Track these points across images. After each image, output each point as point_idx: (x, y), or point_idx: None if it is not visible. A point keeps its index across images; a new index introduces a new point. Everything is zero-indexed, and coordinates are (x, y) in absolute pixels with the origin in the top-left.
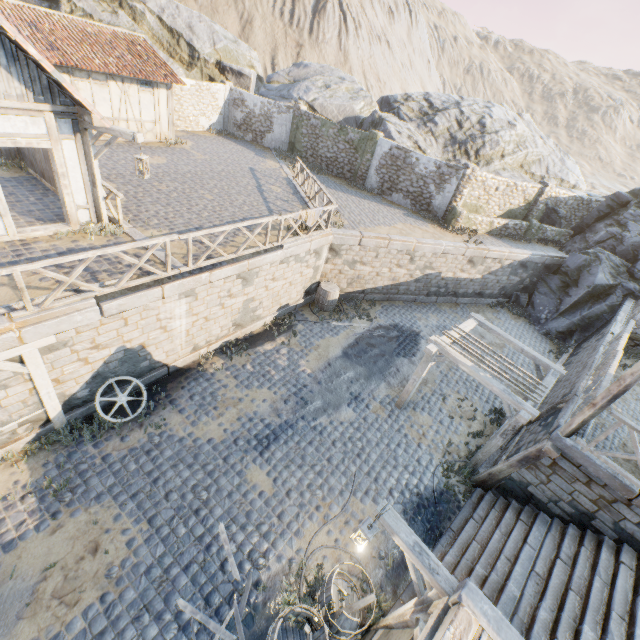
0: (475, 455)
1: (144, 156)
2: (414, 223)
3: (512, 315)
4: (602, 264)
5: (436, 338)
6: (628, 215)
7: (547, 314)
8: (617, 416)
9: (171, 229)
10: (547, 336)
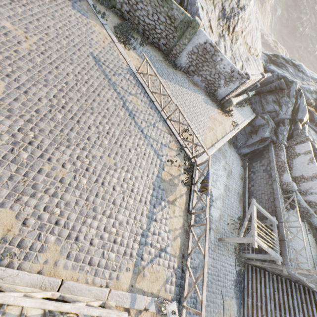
0: (248, 257)
1: (175, 310)
2: (212, 113)
3: (228, 144)
4: (269, 127)
5: (256, 237)
6: (284, 101)
7: (241, 144)
8: (315, 276)
9: (131, 256)
10: (239, 155)
